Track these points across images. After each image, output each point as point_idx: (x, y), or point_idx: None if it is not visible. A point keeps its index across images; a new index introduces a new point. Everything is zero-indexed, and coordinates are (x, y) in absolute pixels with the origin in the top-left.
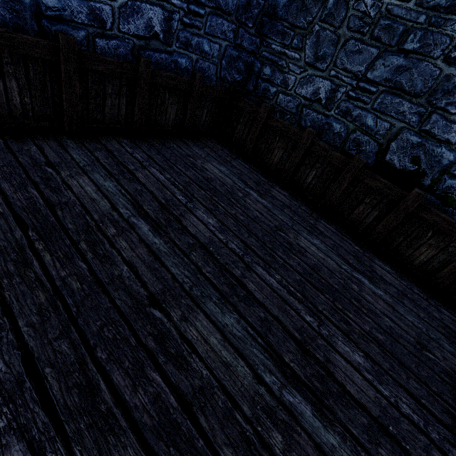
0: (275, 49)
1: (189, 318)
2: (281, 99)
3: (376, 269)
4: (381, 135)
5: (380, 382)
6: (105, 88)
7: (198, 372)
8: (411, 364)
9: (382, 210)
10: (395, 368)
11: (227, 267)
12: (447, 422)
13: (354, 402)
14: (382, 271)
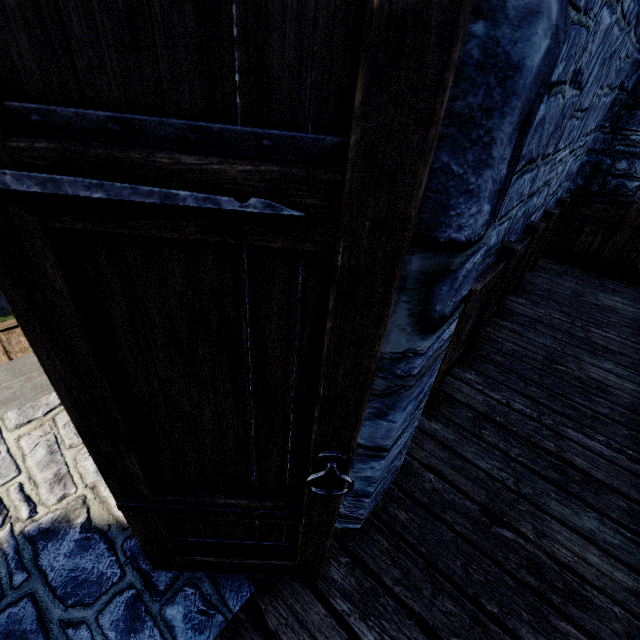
0: (635, 140)
1: None
2: None
3: None
4: None
5: None
6: None
7: None
8: None
9: None
10: None
11: None
12: None
13: None
14: None
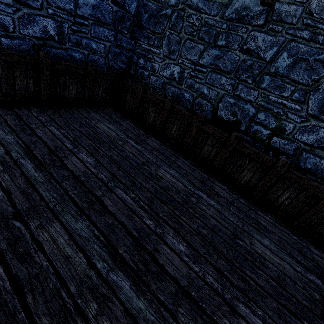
0: (144, 47)
1: (46, 226)
2: (152, 79)
3: (215, 188)
4: (213, 99)
5: (194, 262)
6: (14, 72)
7: (39, 263)
8: (223, 249)
9: (218, 148)
10: (209, 252)
11: (92, 190)
12: (240, 286)
13: (168, 277)
14: (219, 189)
